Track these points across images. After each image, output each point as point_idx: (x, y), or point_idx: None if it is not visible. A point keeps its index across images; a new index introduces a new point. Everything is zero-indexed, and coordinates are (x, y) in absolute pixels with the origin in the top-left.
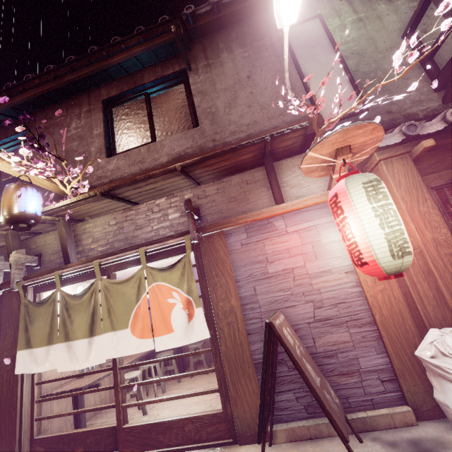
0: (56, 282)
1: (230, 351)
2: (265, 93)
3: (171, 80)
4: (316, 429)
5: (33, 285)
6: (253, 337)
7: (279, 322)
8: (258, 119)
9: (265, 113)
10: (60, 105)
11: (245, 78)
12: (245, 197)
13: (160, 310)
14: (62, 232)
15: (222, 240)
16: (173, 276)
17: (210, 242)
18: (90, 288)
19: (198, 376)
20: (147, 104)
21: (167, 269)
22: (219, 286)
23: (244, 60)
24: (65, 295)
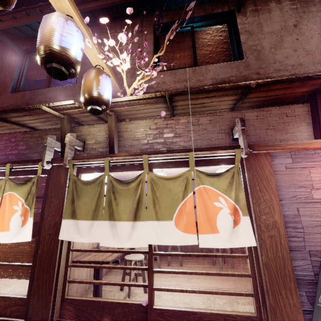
0: (105, 166)
1: (271, 262)
2: (311, 41)
3: (217, 19)
4: None
5: (78, 166)
6: (295, 254)
7: None
8: (303, 62)
9: (311, 58)
10: (115, 23)
11: (292, 26)
12: (284, 127)
13: (205, 211)
14: (111, 126)
15: (267, 160)
16: (221, 183)
17: (256, 160)
18: (136, 178)
19: (173, 265)
20: (193, 35)
21: (214, 175)
22: (262, 200)
23: (292, 11)
24: (112, 179)
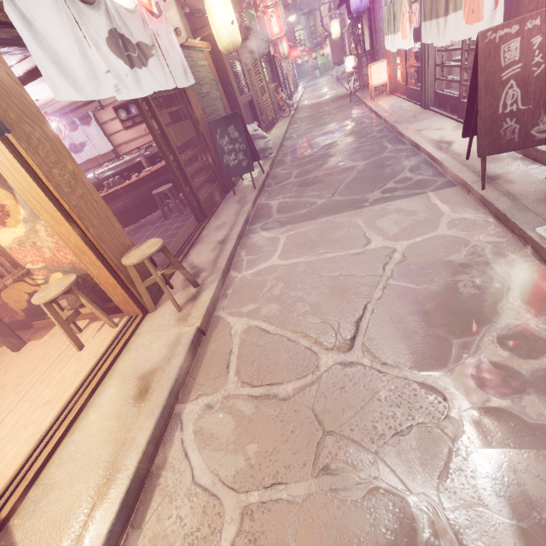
0: None
1: None
2: None
3: None
4: (541, 156)
5: None
6: None
7: (511, 31)
8: None
9: None
10: None
11: None
12: None
13: None
14: None
15: None
16: None
17: None
18: None
19: None
20: None
21: None
22: None
23: None
24: None
